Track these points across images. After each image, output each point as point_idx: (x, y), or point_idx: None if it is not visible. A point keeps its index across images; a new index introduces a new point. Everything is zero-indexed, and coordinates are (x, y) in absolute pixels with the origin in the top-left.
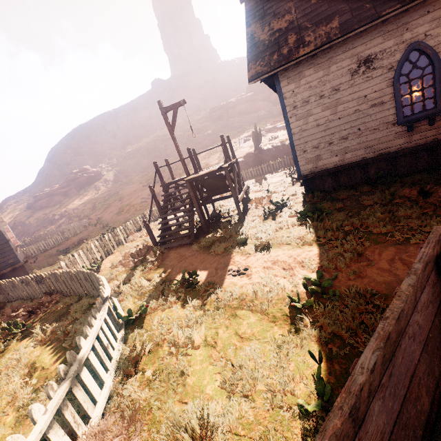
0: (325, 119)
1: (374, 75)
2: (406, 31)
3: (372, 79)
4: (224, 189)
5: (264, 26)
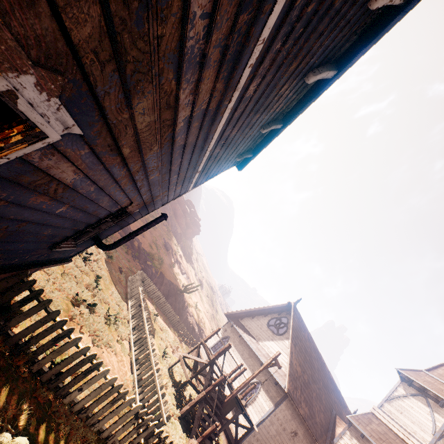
0: (272, 434)
1: (291, 440)
2: (305, 439)
3: (290, 441)
4: (224, 411)
5: (295, 356)
